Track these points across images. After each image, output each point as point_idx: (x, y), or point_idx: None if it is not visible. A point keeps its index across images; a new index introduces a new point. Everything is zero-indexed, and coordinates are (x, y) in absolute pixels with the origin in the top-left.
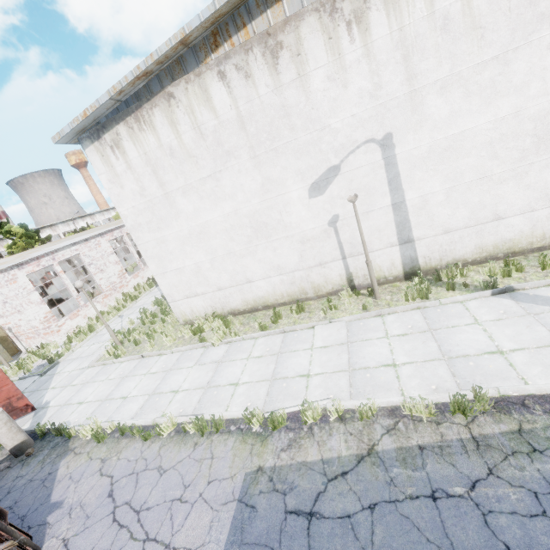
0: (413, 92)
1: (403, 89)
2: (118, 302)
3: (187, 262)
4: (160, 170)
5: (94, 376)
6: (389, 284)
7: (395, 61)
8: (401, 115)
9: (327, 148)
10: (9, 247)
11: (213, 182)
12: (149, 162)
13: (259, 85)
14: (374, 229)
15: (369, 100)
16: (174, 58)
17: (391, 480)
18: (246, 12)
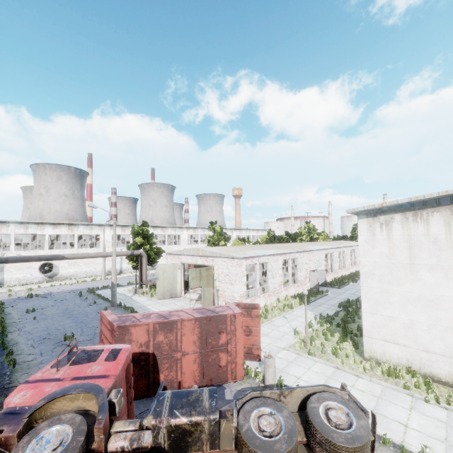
0: None
1: None
2: (277, 303)
3: (402, 315)
4: (415, 248)
5: (295, 360)
6: None
7: None
8: None
9: None
10: (210, 236)
11: None
12: (409, 241)
13: None
14: None
15: None
16: None
17: None
18: None
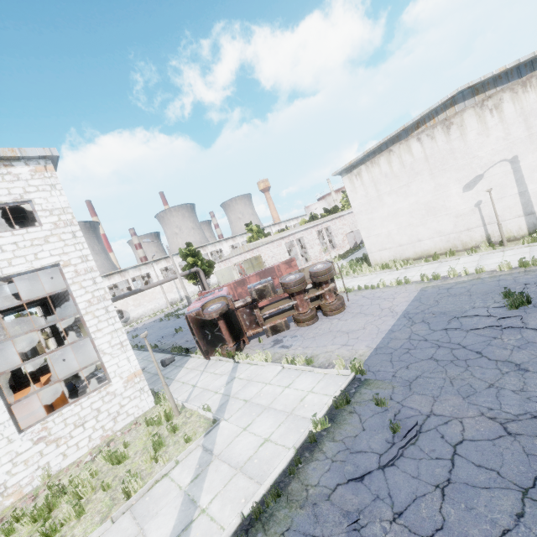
0: (531, 135)
1: (524, 134)
2: None
3: (383, 230)
4: (378, 184)
5: None
6: (517, 241)
7: (519, 122)
8: (523, 146)
9: (476, 166)
10: (251, 237)
11: (406, 188)
12: (373, 181)
13: (438, 141)
14: (505, 208)
15: (503, 141)
16: (395, 135)
17: (483, 281)
18: (435, 113)
